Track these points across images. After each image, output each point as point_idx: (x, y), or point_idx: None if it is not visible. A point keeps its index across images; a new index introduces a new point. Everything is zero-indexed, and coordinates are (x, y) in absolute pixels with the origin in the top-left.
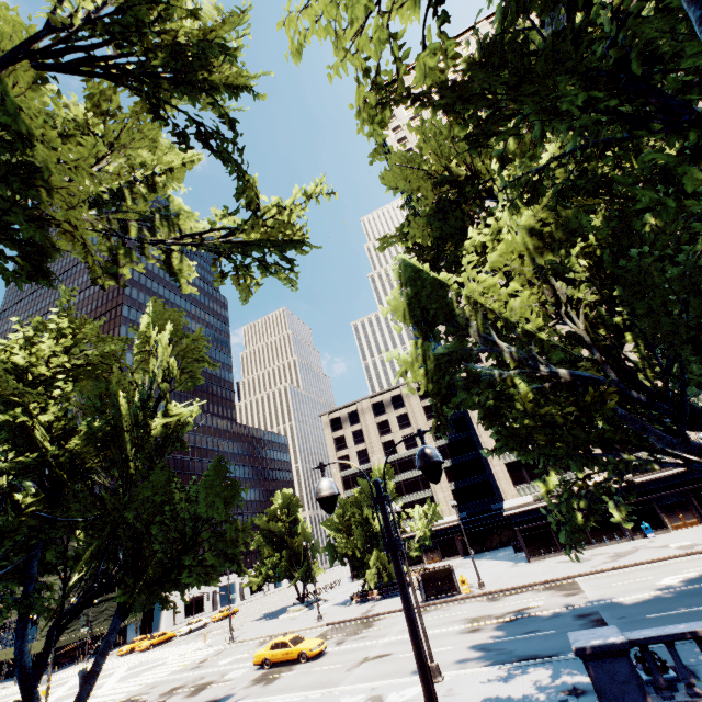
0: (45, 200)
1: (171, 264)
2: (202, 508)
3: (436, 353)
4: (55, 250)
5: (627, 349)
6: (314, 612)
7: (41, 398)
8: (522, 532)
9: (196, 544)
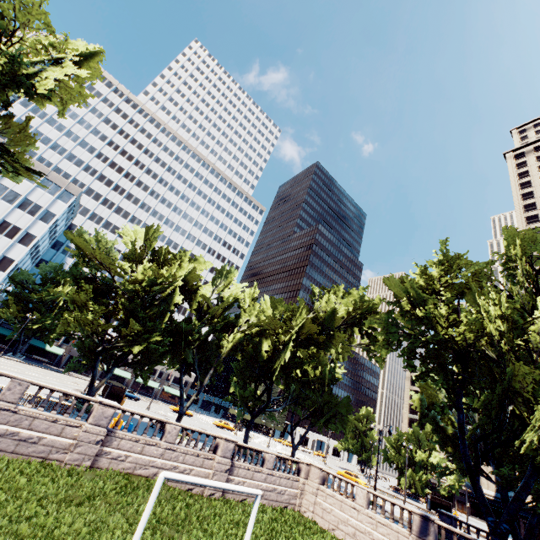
0: (332, 339)
1: (350, 340)
2: (339, 408)
3: (425, 402)
4: (330, 346)
5: None
6: (367, 480)
7: (311, 363)
8: (525, 525)
9: (335, 418)
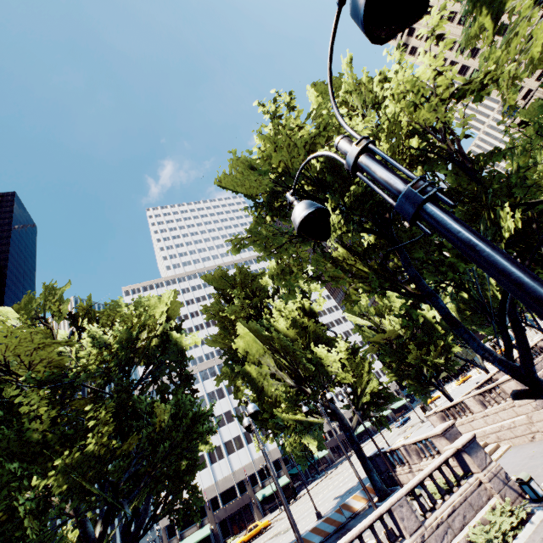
0: None
1: None
2: None
3: None
4: None
5: None
6: None
7: None
8: None
9: None
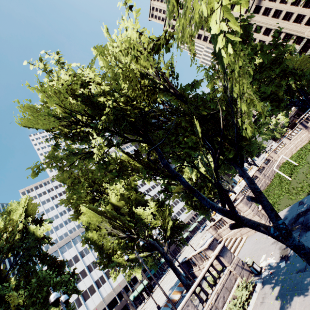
0: None
1: None
2: None
3: None
4: None
5: (308, 35)
6: None
7: None
8: None
9: None
